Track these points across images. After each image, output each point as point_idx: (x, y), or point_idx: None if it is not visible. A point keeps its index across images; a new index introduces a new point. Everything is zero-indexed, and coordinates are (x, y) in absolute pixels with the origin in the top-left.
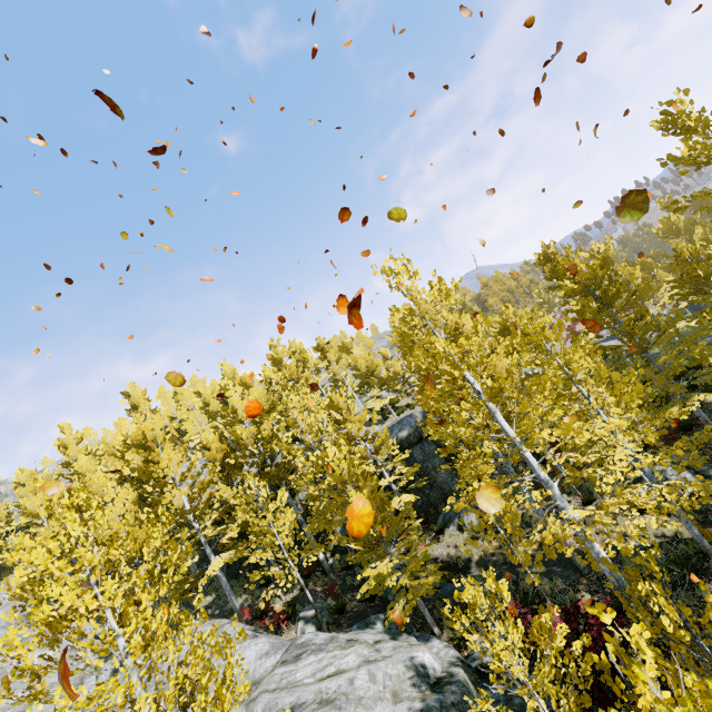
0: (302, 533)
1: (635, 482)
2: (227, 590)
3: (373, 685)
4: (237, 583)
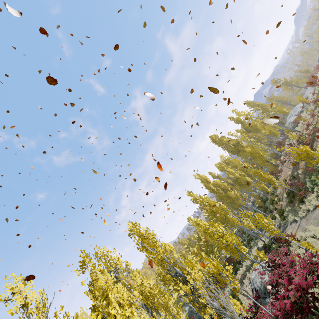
0: None
1: None
2: None
3: None
4: None
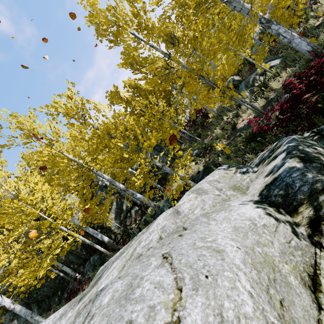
0: (73, 210)
1: (253, 82)
2: (27, 315)
3: (206, 196)
4: (49, 313)
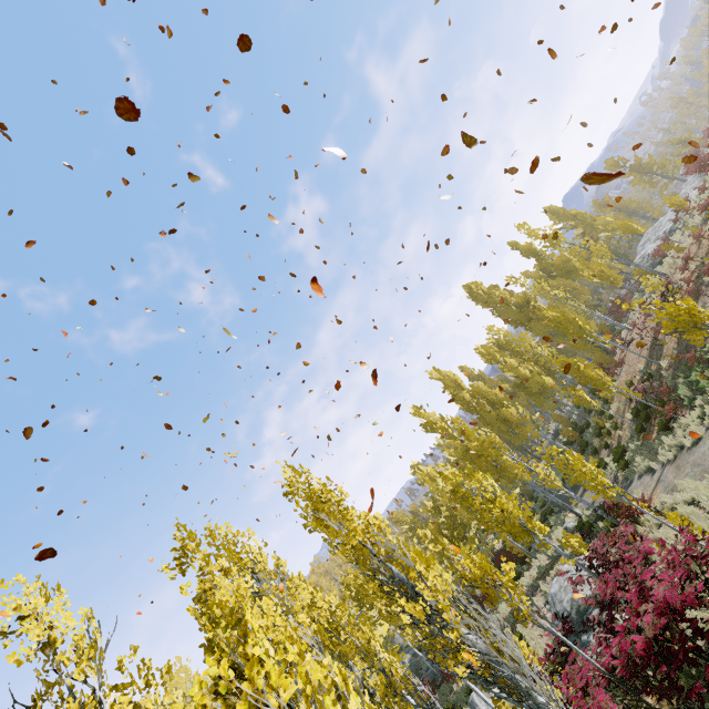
0: None
1: None
2: None
3: None
4: None
